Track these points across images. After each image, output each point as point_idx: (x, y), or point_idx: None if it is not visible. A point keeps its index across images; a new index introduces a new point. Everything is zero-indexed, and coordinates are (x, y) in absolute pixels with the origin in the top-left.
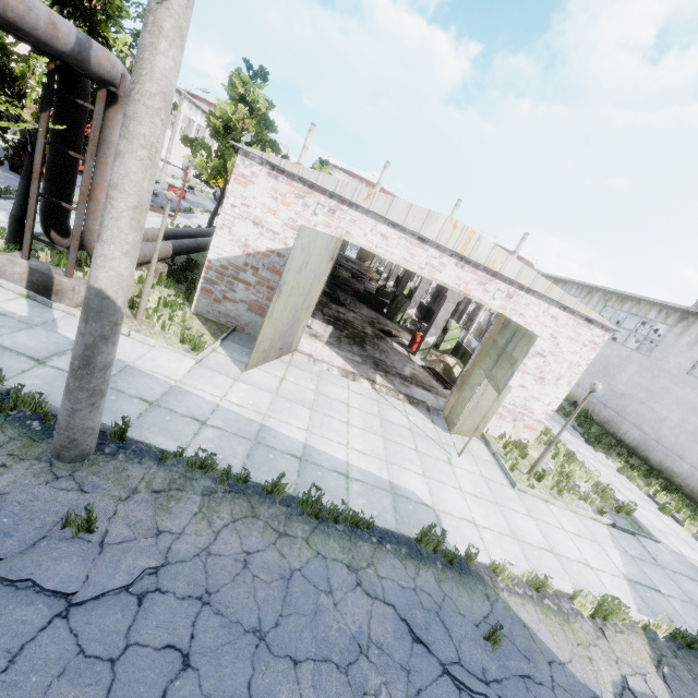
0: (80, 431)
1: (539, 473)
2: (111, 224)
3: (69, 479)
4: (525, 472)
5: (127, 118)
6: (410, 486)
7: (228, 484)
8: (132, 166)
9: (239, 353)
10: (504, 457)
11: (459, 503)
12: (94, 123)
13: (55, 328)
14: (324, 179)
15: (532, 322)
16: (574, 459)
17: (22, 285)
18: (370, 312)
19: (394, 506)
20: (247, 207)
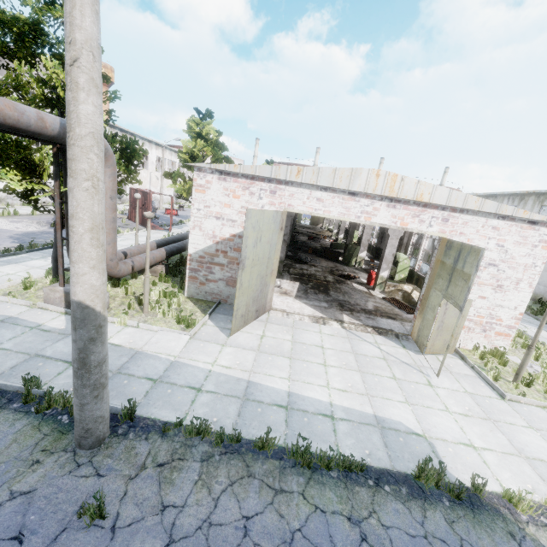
0: (91, 421)
1: (526, 379)
2: (76, 247)
3: (88, 465)
4: (510, 380)
5: (69, 161)
6: (396, 417)
7: (223, 446)
8: (81, 197)
9: (224, 322)
10: (484, 368)
11: (450, 426)
12: None
13: None
14: (260, 169)
15: (474, 237)
16: None
17: (62, 305)
18: (328, 263)
19: (384, 441)
20: (208, 208)
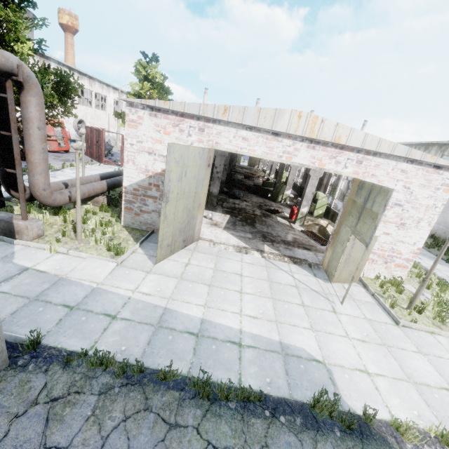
0: None
1: (418, 306)
2: None
3: None
4: (404, 307)
5: None
6: (300, 343)
7: (126, 377)
8: None
9: (154, 250)
10: (382, 296)
11: (348, 352)
12: (10, 107)
13: (11, 259)
14: (189, 107)
15: (384, 179)
16: (447, 287)
17: None
18: (258, 199)
19: (285, 368)
20: (141, 143)
